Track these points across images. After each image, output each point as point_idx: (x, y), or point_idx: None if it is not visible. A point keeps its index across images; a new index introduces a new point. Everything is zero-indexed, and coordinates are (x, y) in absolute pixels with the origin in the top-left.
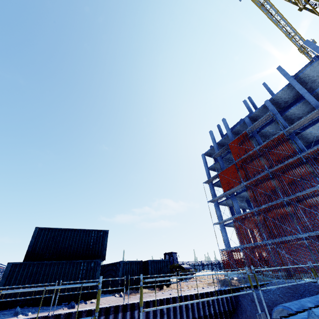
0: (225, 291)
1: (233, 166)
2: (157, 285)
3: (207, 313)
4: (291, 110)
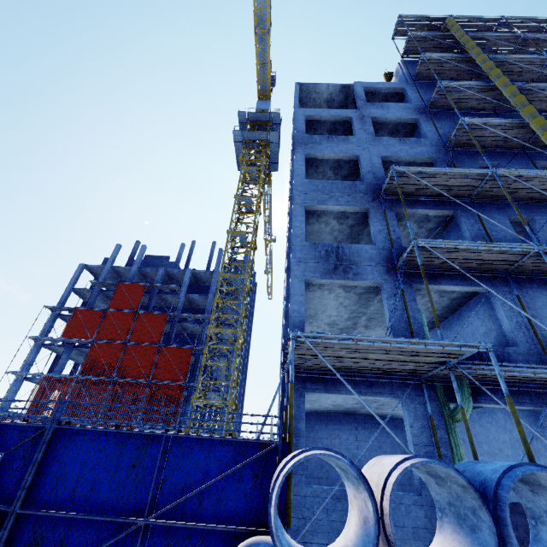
0: None
1: (101, 313)
2: None
3: None
4: (195, 296)
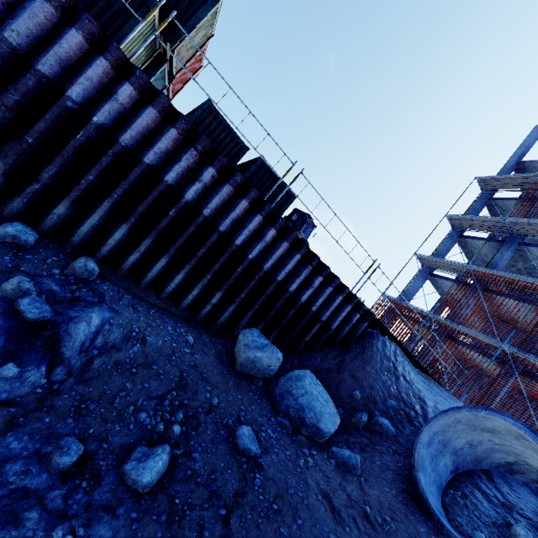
0: (359, 306)
1: None
2: None
3: (291, 288)
4: None
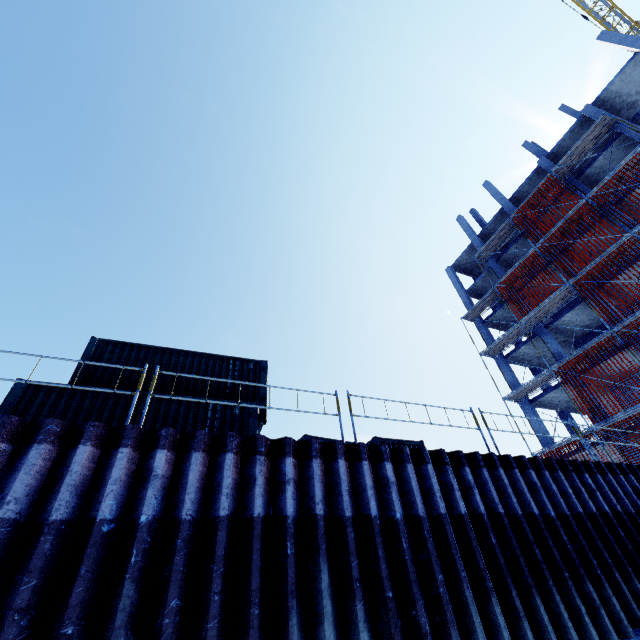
0: (620, 468)
1: (532, 257)
2: None
3: (593, 509)
4: None
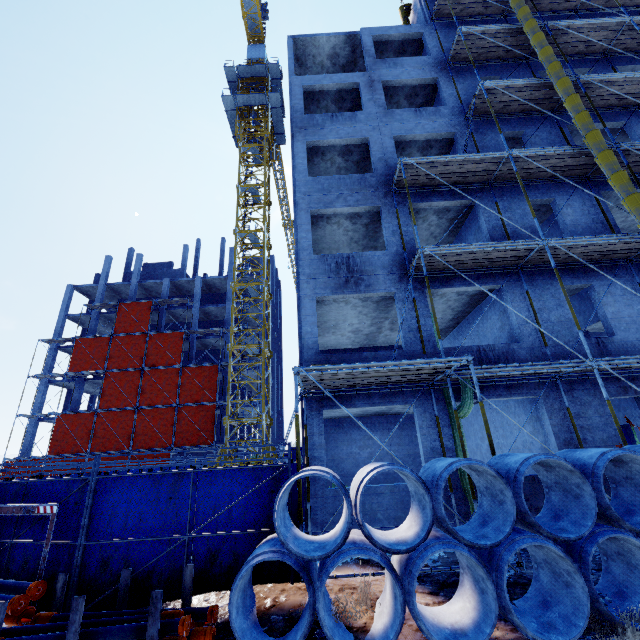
0: None
1: (107, 340)
2: None
3: None
4: (211, 307)
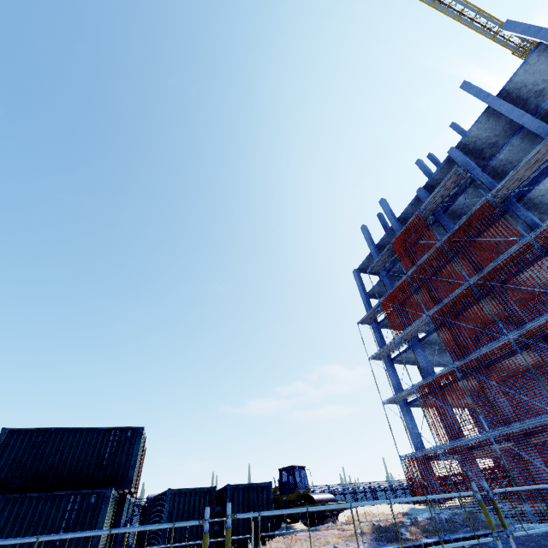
0: None
1: (405, 283)
2: (245, 541)
3: None
4: (500, 155)
